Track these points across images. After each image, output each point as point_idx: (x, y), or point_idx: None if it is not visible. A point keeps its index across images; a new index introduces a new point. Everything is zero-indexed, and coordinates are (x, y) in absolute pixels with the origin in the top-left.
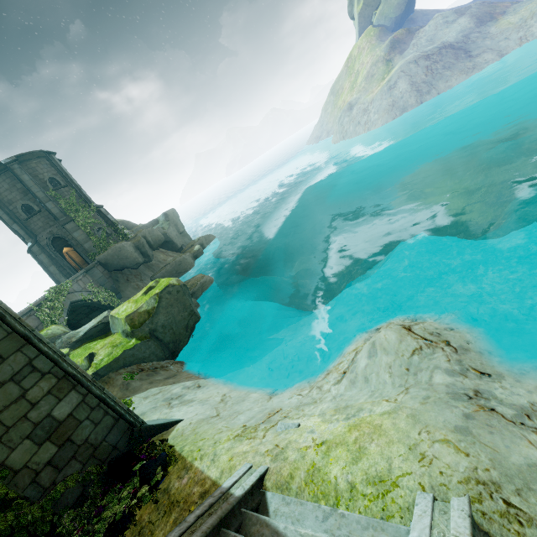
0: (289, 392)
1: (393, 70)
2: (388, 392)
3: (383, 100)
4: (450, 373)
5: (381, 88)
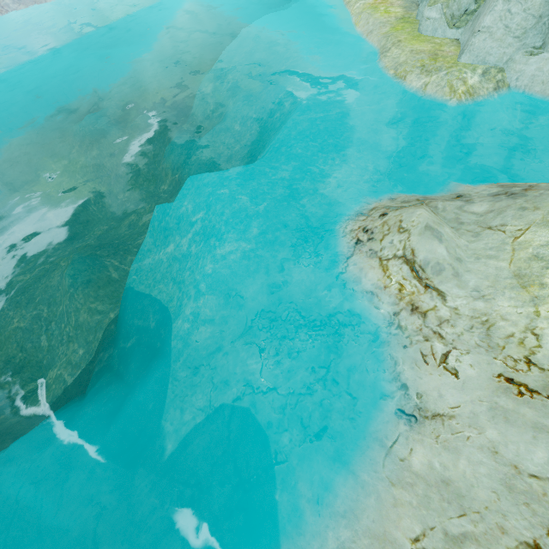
0: (427, 378)
1: None
2: (489, 242)
3: None
4: (471, 202)
5: None
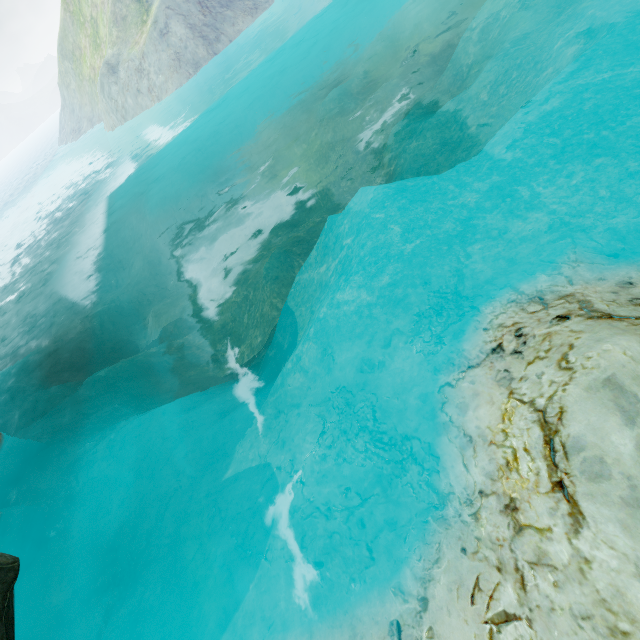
0: (455, 621)
1: (154, 8)
2: None
3: (161, 52)
4: None
5: (148, 34)
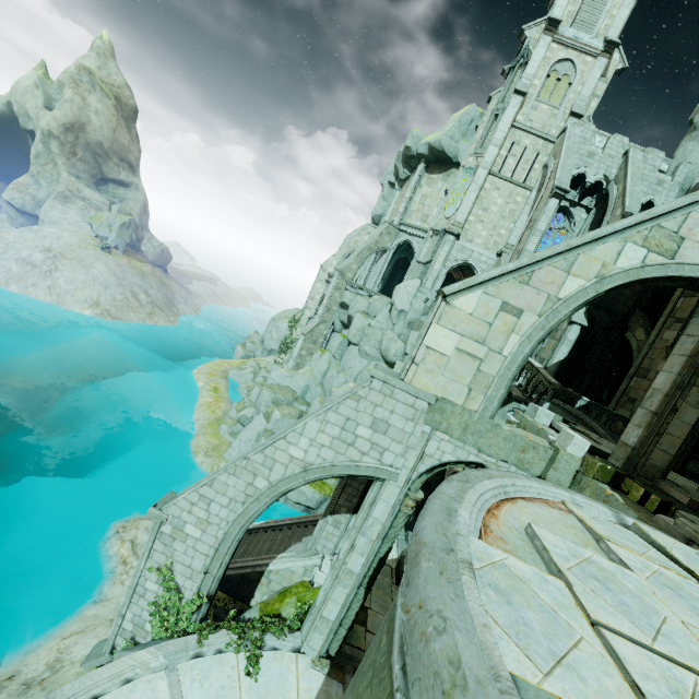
0: (113, 588)
1: None
2: None
3: None
4: None
5: None
